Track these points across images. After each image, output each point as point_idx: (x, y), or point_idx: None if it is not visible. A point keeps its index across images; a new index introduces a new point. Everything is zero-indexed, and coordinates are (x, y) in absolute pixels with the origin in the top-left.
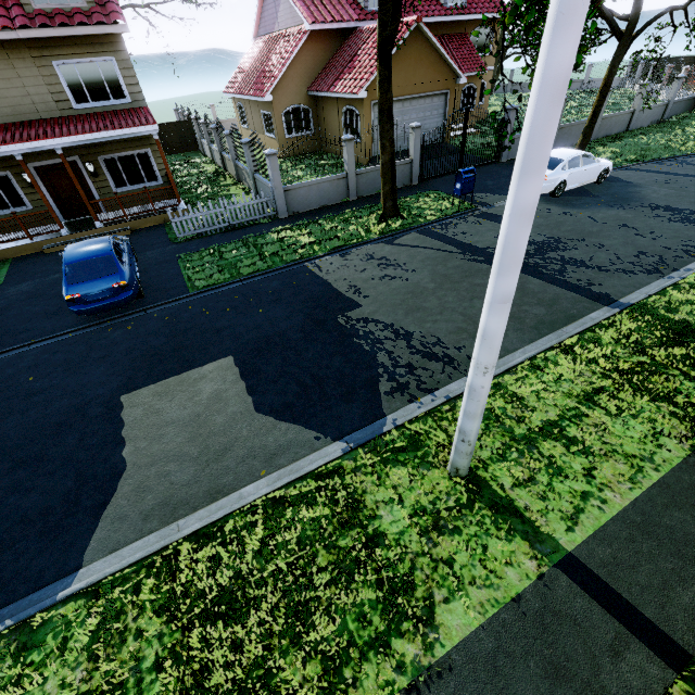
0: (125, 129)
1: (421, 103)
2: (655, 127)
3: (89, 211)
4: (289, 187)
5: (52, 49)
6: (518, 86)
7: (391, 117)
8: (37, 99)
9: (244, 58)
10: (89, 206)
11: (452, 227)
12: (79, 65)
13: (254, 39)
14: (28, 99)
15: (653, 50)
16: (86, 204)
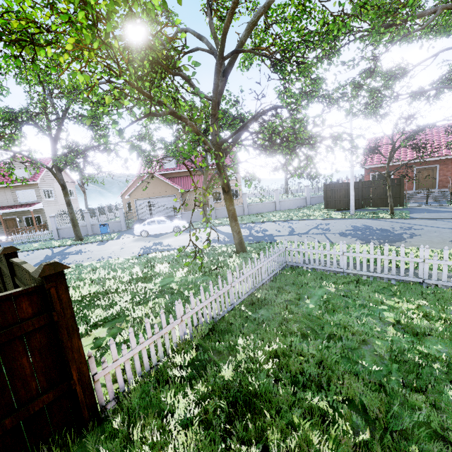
0: (20, 208)
1: (162, 199)
2: (293, 209)
3: (5, 232)
4: (60, 228)
5: (17, 188)
6: (303, 189)
7: (68, 205)
8: (9, 200)
9: None
10: (5, 231)
11: (82, 245)
12: (24, 191)
13: None
14: (7, 200)
15: (253, 177)
16: (4, 230)
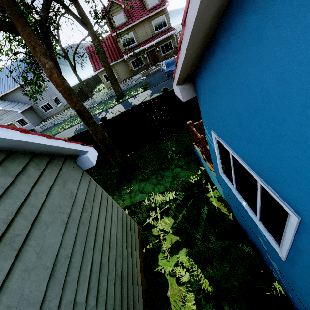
0: (169, 33)
1: None
2: None
3: (159, 60)
4: None
5: (152, 18)
6: None
7: None
8: (148, 33)
9: None
10: (159, 59)
11: None
12: (157, 20)
13: None
14: (146, 34)
15: None
16: (158, 58)
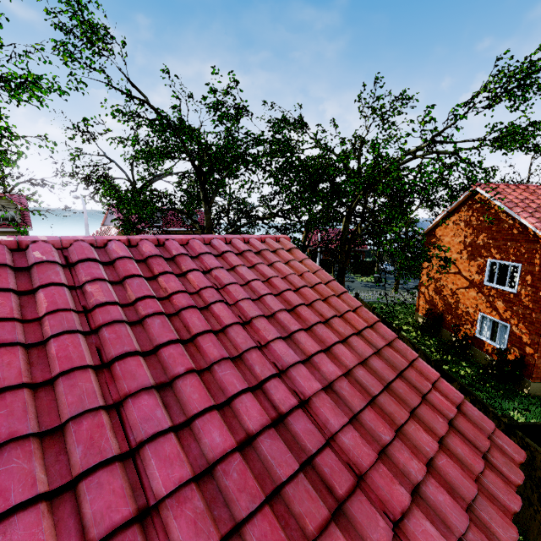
0: None
1: None
2: None
3: None
4: None
5: None
6: None
7: None
8: None
9: (94, 232)
10: None
11: None
12: None
13: (102, 226)
14: None
15: None
16: None
